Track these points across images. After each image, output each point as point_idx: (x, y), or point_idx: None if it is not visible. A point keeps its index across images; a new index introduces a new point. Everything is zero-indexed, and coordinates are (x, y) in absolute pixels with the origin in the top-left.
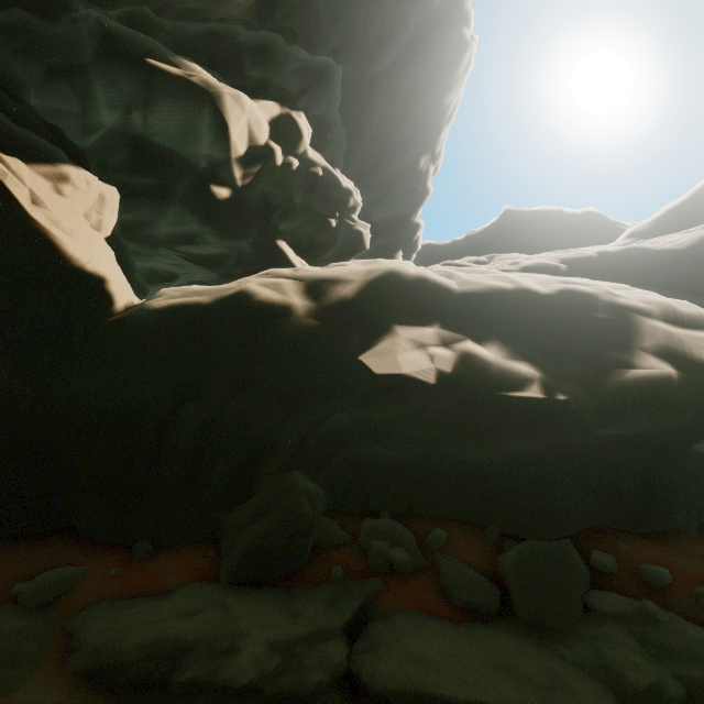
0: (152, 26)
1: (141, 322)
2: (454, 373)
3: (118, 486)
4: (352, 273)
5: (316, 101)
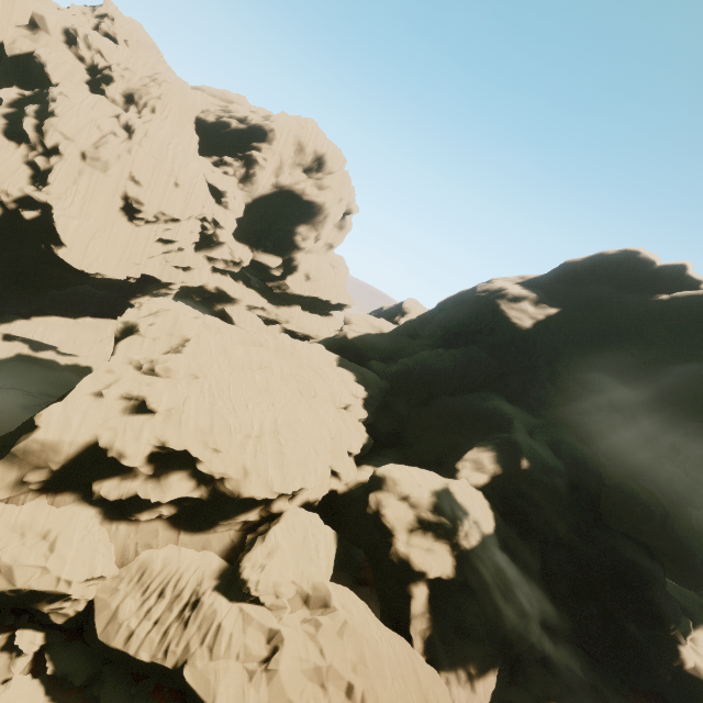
0: None
1: (699, 678)
2: None
3: (681, 702)
4: None
5: None
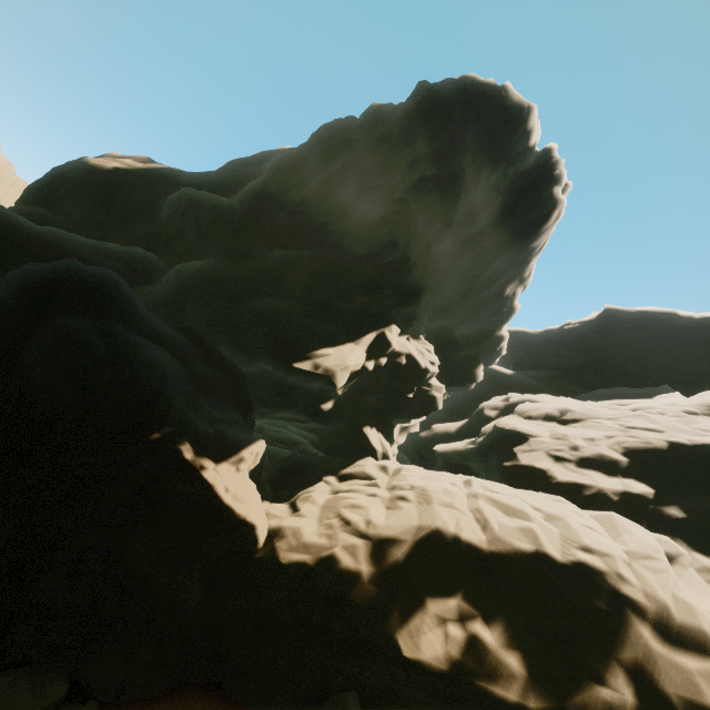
0: (295, 268)
1: (272, 564)
2: (460, 658)
3: (249, 672)
4: (406, 531)
5: (406, 307)
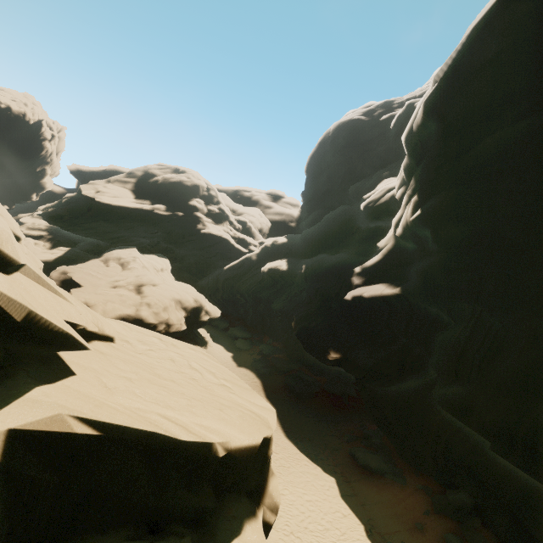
0: None
1: None
2: None
3: None
4: None
5: None
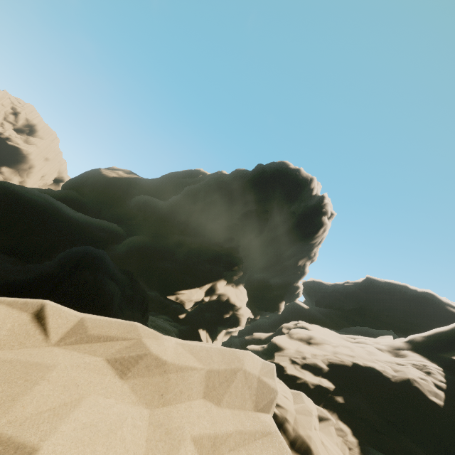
0: (182, 246)
1: None
2: None
3: None
4: None
5: (231, 271)
